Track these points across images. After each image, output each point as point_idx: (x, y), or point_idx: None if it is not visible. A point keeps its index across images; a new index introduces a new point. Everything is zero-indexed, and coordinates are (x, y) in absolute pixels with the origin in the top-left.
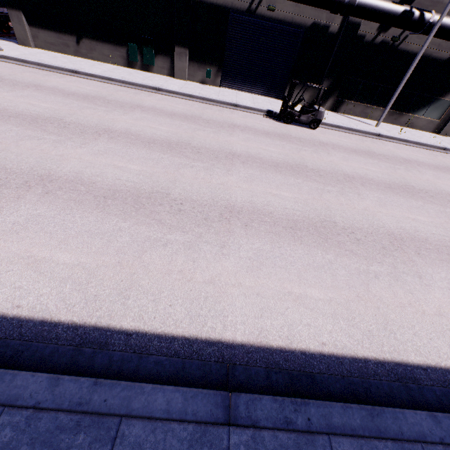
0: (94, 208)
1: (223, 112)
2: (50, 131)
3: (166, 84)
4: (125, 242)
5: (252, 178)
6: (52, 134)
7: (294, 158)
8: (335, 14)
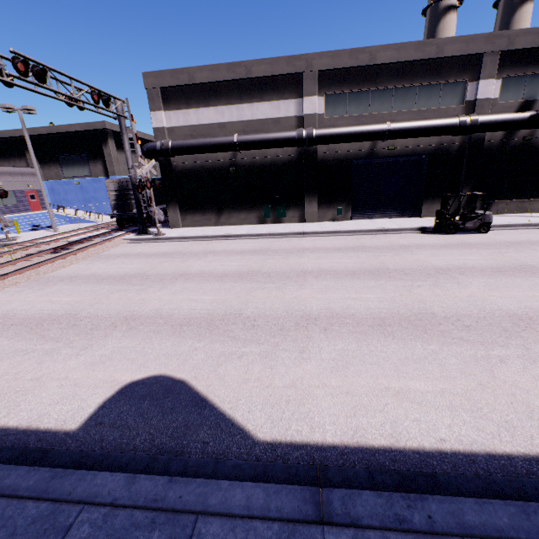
0: (383, 336)
1: (377, 238)
2: (262, 281)
3: (306, 228)
4: (457, 363)
5: (493, 286)
6: (267, 283)
7: (506, 261)
8: (457, 136)
